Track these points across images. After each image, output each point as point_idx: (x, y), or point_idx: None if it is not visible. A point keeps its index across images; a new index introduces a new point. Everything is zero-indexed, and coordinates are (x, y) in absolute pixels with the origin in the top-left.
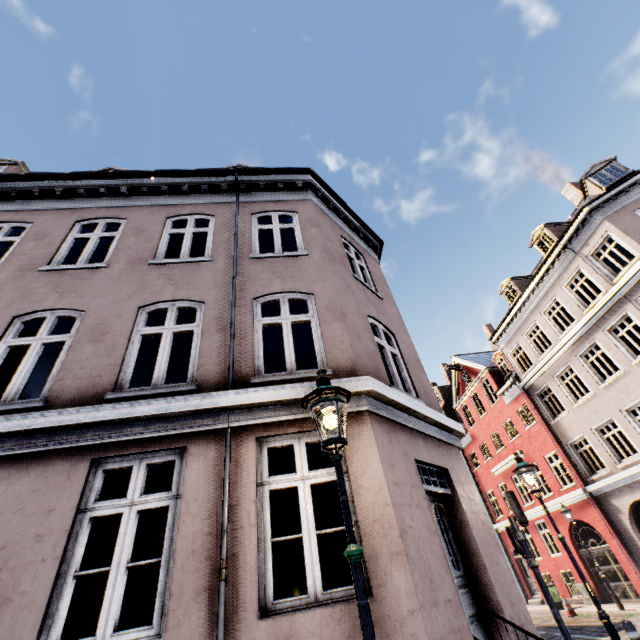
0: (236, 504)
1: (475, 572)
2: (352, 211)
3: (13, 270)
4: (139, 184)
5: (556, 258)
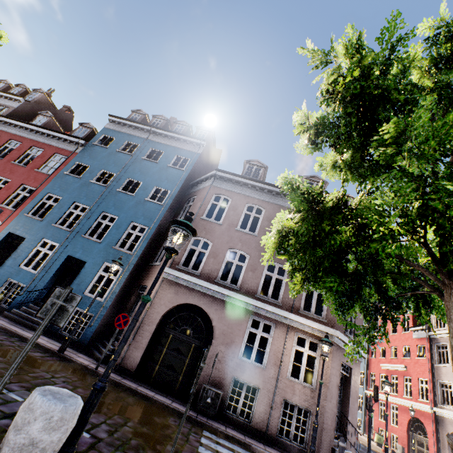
0: (286, 348)
1: (344, 402)
2: None
3: (227, 225)
4: (273, 190)
5: None
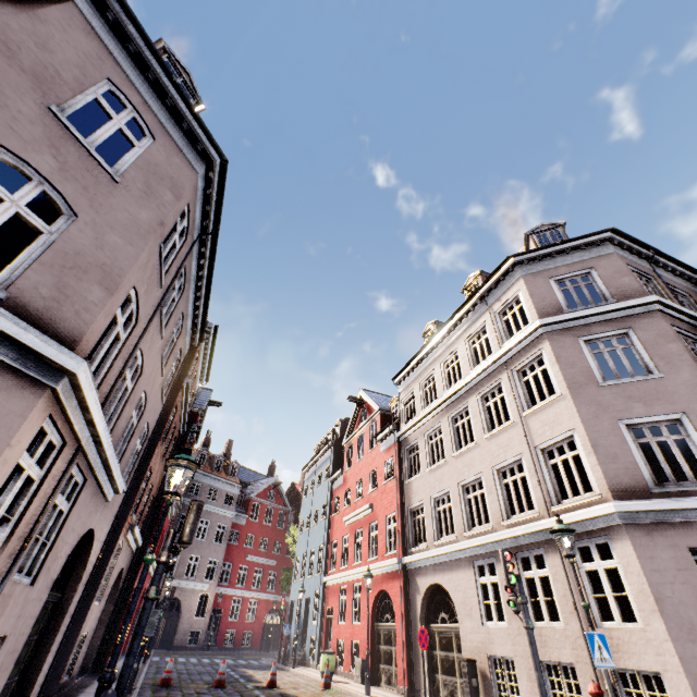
0: None
1: None
2: (177, 83)
3: None
4: None
5: (472, 307)
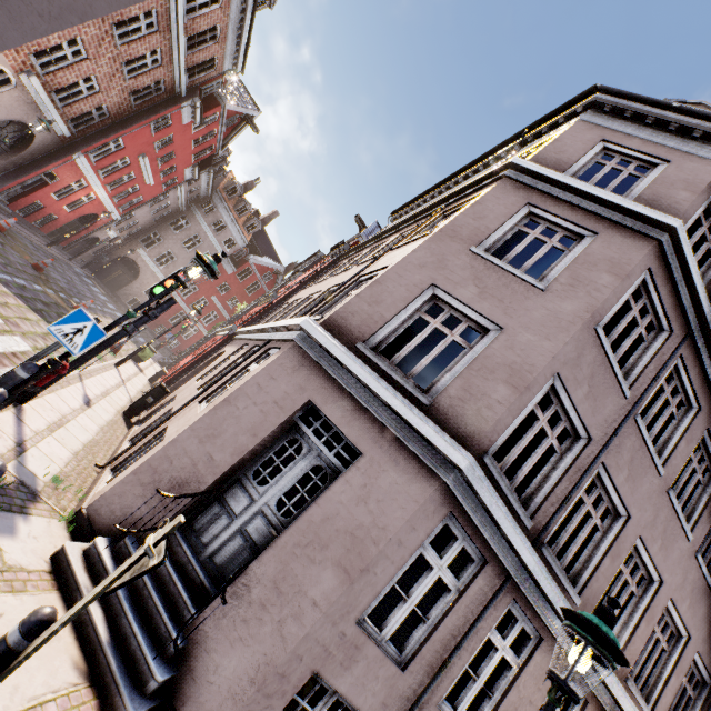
0: None
1: None
2: None
3: None
4: None
5: (506, 153)
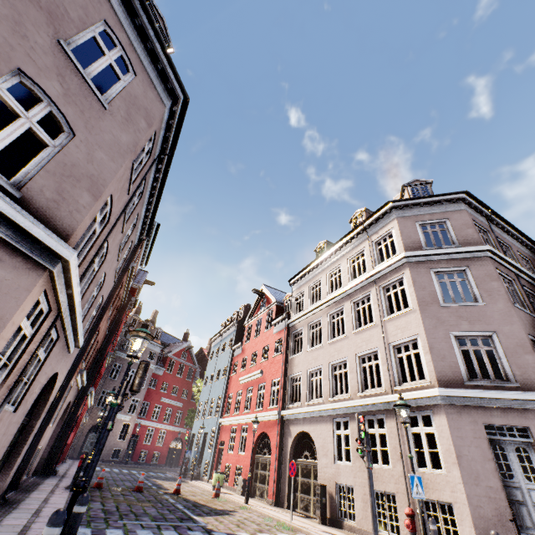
0: None
1: None
2: (157, 30)
3: None
4: None
5: (356, 235)
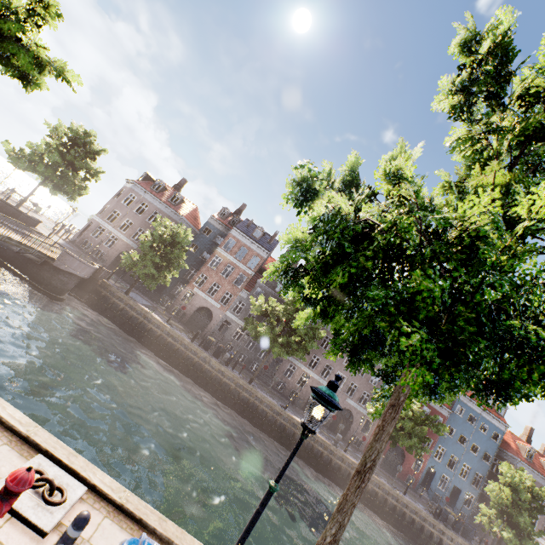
0: None
1: None
2: None
3: None
4: (541, 477)
5: None
